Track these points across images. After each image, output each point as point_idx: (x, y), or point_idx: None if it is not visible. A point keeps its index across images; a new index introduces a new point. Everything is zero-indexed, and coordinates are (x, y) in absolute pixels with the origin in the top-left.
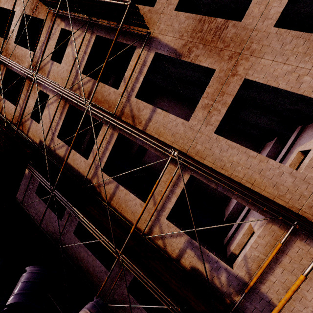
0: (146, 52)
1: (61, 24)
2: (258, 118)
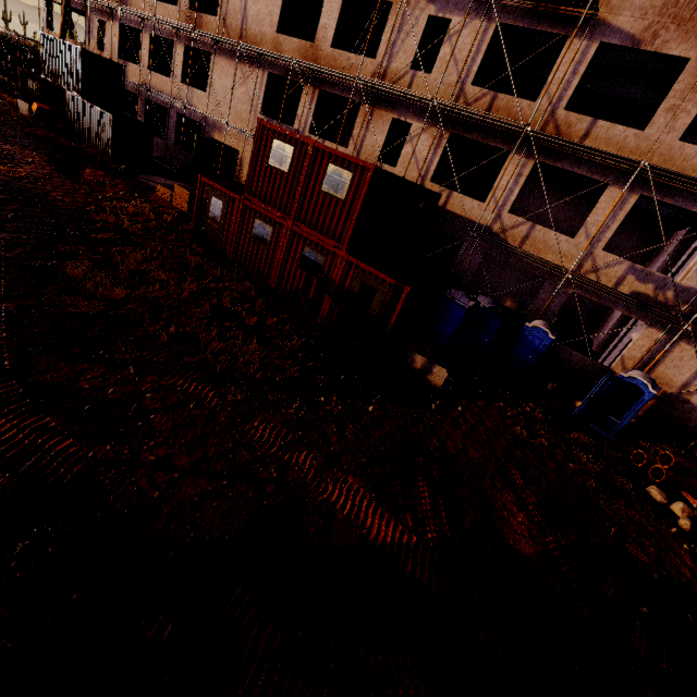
0: (586, 43)
1: (429, 8)
2: None
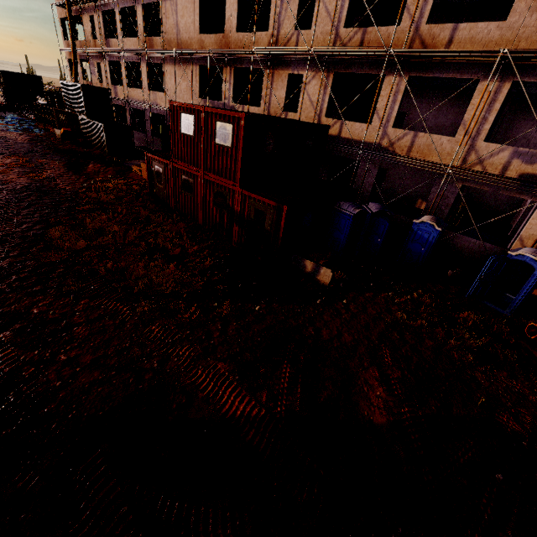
0: None
1: None
2: None
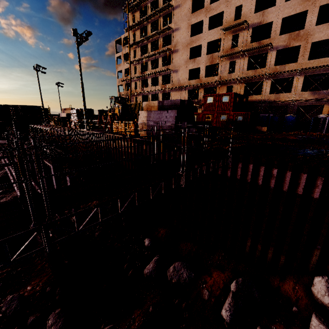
0: (273, 52)
1: (229, 60)
2: (325, 48)
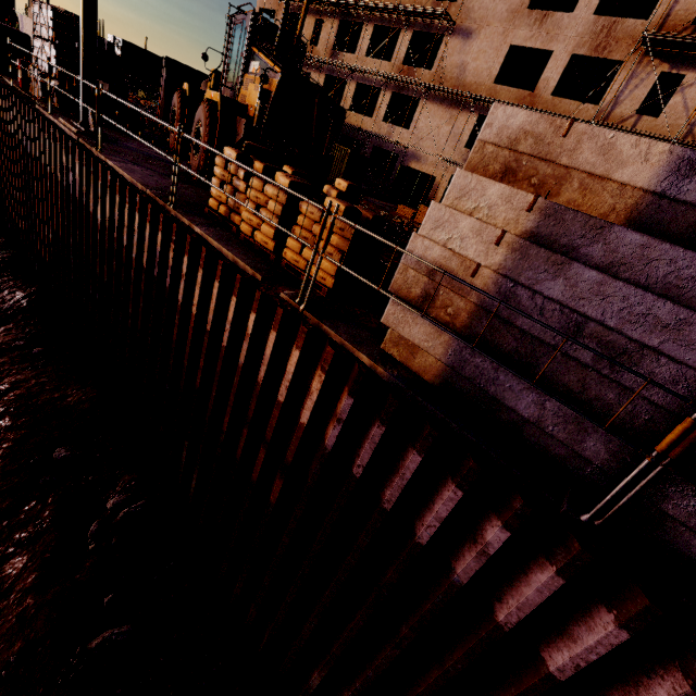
0: None
1: (662, 66)
2: None
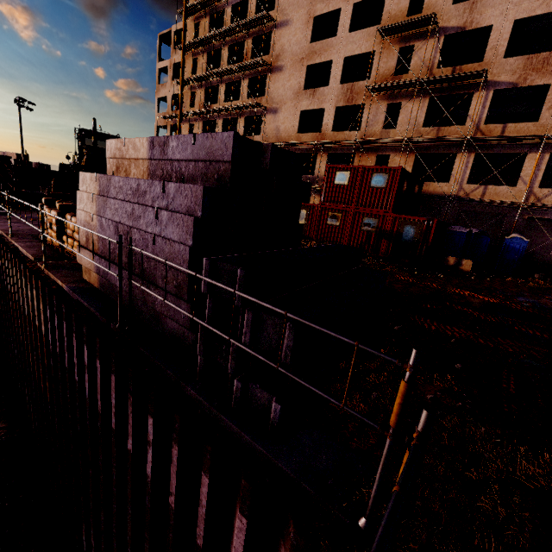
0: (485, 92)
1: (387, 101)
2: None
